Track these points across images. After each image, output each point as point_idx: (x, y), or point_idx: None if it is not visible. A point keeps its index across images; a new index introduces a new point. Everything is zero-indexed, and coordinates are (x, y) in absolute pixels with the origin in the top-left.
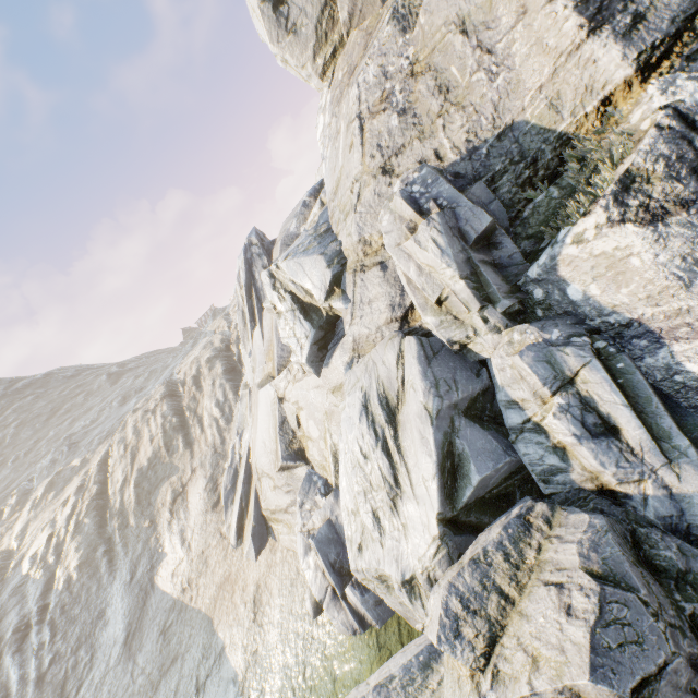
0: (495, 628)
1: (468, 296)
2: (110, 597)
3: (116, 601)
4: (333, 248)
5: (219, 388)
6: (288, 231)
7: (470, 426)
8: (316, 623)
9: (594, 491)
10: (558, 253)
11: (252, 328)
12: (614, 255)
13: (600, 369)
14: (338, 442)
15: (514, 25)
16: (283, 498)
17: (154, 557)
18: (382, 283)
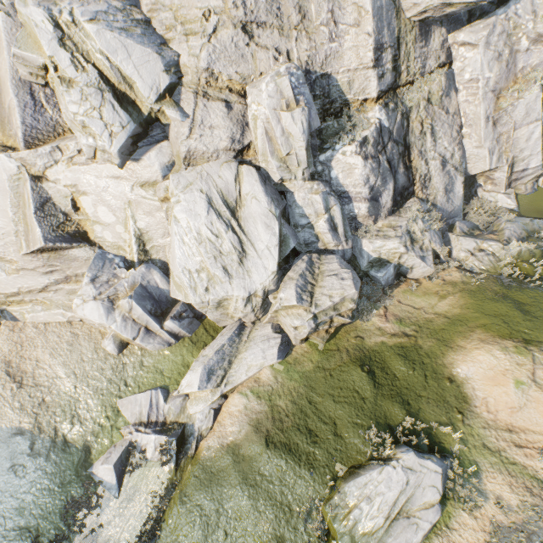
0: (312, 294)
1: (304, 159)
2: None
3: None
4: (171, 55)
5: None
6: None
7: (286, 223)
8: (124, 355)
9: (324, 250)
10: (335, 155)
11: None
12: (352, 166)
13: (339, 207)
14: (146, 227)
15: (352, 26)
16: (37, 280)
17: None
18: (226, 118)
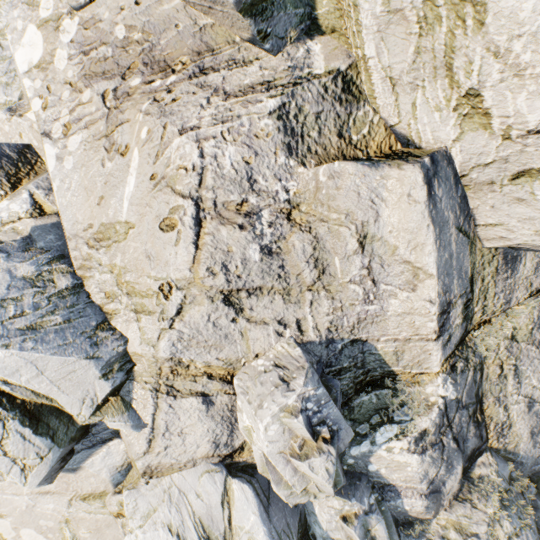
0: None
1: (329, 491)
2: None
3: None
4: (112, 348)
5: None
6: None
7: None
8: None
9: None
10: (375, 451)
11: None
12: (402, 463)
13: (384, 523)
14: None
15: (402, 288)
16: None
17: None
18: (204, 417)
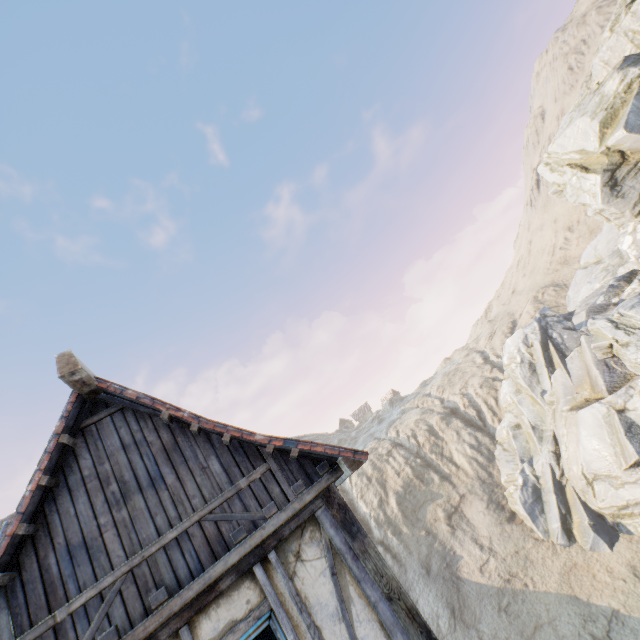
0: None
1: None
2: (409, 583)
3: (418, 586)
4: None
5: (468, 435)
6: (593, 304)
7: None
8: None
9: None
10: None
11: (549, 372)
12: None
13: None
14: None
15: None
16: (639, 491)
17: (446, 558)
18: None
